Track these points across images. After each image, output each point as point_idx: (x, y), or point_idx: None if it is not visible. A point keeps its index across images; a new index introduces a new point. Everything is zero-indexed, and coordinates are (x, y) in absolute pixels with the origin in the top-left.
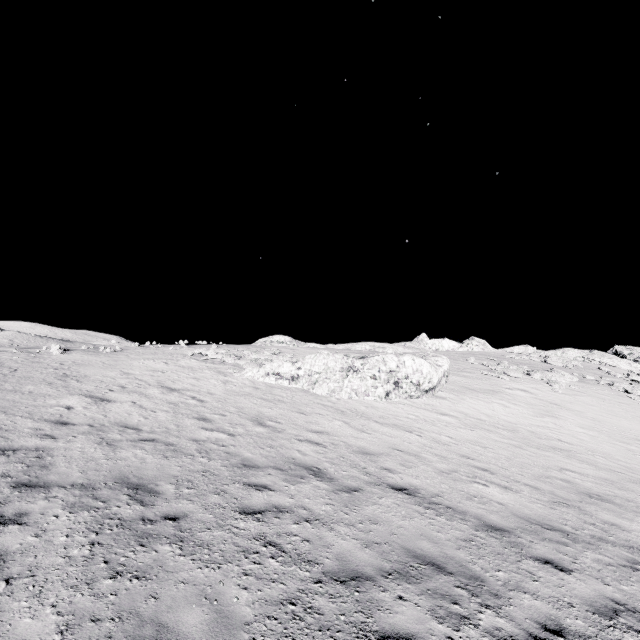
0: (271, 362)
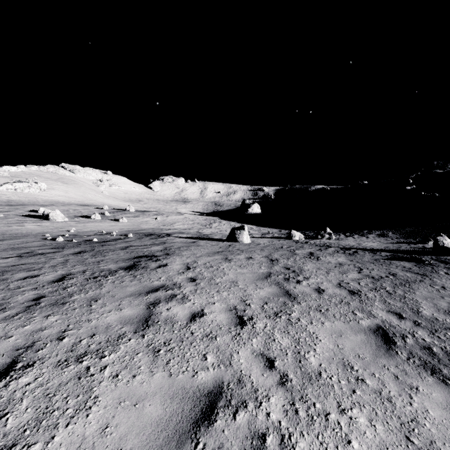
0: (4, 185)
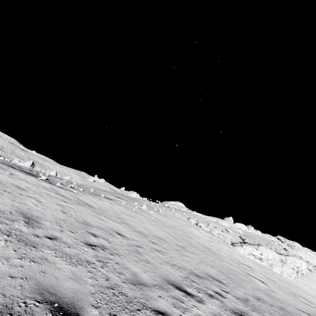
0: (245, 245)
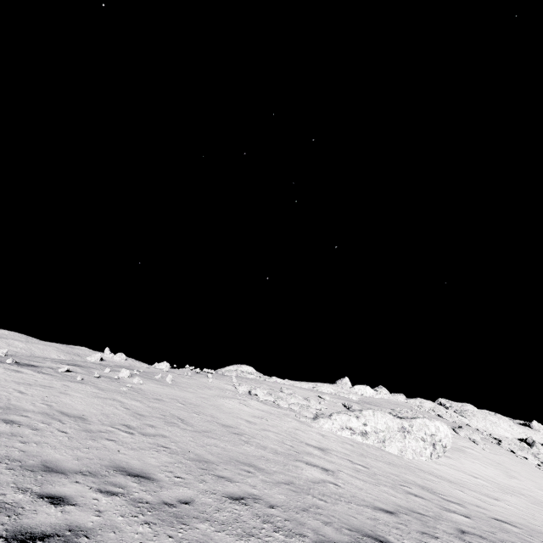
0: (336, 414)
